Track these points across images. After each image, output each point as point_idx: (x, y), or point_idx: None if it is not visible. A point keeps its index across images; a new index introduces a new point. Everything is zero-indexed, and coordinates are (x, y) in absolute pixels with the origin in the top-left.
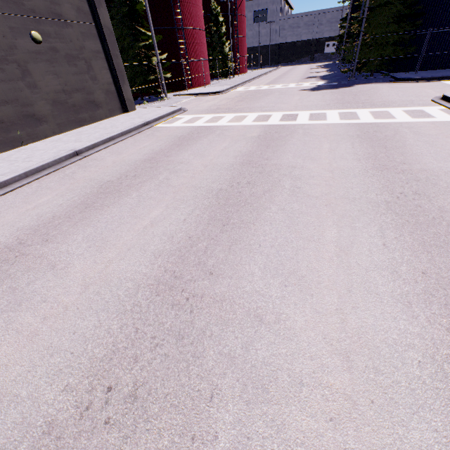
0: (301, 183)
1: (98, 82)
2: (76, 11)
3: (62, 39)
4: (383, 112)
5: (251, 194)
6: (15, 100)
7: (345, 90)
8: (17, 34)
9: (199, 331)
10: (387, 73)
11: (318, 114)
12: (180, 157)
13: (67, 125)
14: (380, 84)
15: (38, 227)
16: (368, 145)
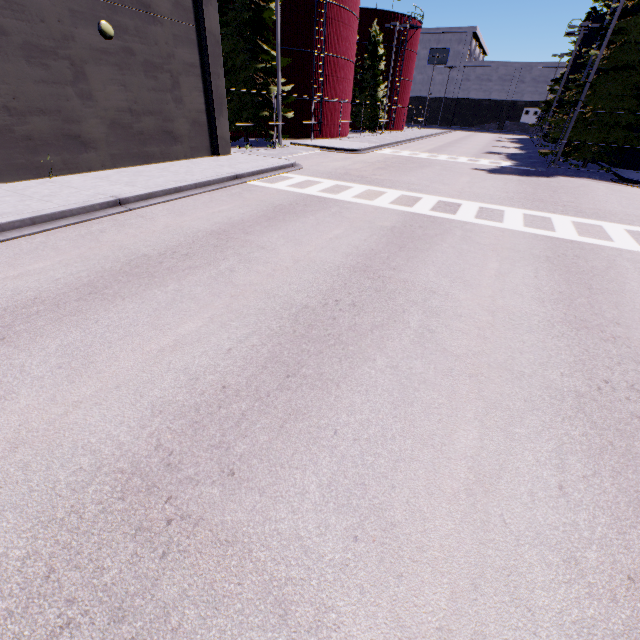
0: (439, 323)
1: (184, 107)
2: (172, 4)
3: (144, 39)
4: (594, 226)
5: (351, 326)
6: (55, 111)
7: (540, 181)
8: (79, 21)
9: (159, 610)
10: (608, 167)
11: (491, 210)
12: (264, 239)
13: (125, 158)
14: (595, 182)
15: (3, 311)
16: (562, 277)
